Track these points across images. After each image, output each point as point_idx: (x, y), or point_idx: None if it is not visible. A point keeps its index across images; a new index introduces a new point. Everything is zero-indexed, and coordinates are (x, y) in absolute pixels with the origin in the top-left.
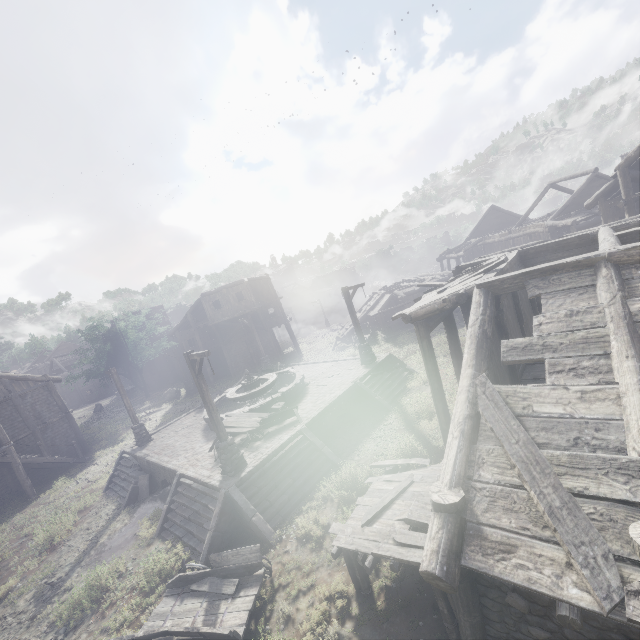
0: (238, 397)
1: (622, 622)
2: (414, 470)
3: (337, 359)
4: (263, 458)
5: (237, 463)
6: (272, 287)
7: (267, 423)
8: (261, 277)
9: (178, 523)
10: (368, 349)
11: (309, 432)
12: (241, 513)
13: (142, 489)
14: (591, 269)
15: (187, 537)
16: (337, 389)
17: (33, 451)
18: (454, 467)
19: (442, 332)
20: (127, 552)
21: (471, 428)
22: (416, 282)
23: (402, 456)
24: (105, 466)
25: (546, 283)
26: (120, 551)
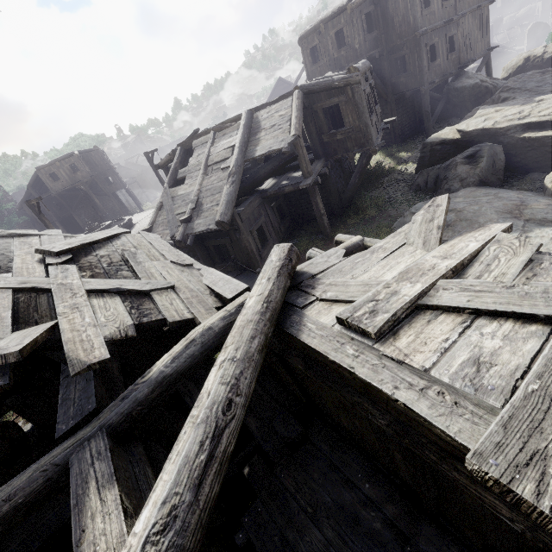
0: None
1: (174, 239)
2: None
3: None
4: None
5: None
6: (104, 158)
7: None
8: (91, 149)
9: None
10: None
11: None
12: None
13: None
14: (210, 134)
15: None
16: None
17: None
18: (151, 219)
19: None
20: None
21: (161, 206)
22: None
23: None
24: None
25: (198, 142)
26: None
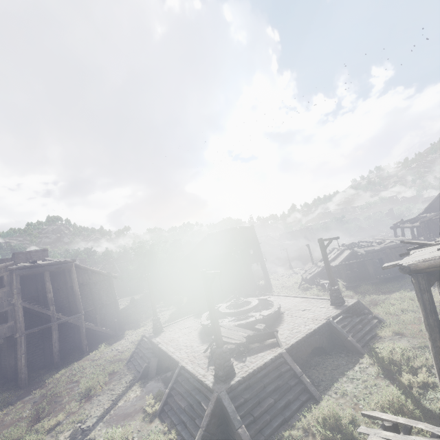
0: (228, 312)
1: None
2: (425, 438)
3: (306, 296)
4: (249, 371)
5: (228, 370)
6: (255, 234)
7: (251, 339)
8: (248, 227)
9: (175, 410)
10: (338, 292)
11: (289, 357)
12: (228, 420)
13: (151, 369)
14: None
15: (180, 426)
16: (311, 322)
17: (92, 321)
18: None
19: (404, 289)
20: (135, 422)
21: None
22: (374, 243)
23: (390, 409)
24: (130, 343)
25: None
26: (130, 419)
